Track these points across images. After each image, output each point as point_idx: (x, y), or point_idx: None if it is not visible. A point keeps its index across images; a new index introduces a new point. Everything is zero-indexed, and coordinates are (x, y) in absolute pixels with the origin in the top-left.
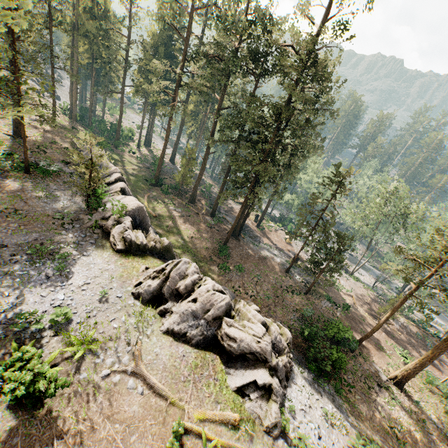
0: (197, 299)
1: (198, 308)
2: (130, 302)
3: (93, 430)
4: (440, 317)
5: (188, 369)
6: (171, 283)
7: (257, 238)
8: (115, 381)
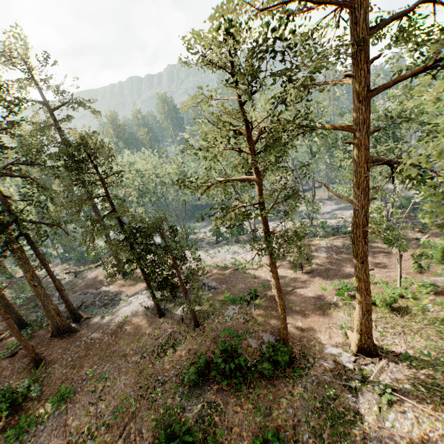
0: None
1: None
2: None
3: None
4: (351, 207)
5: None
6: None
7: (117, 297)
8: None
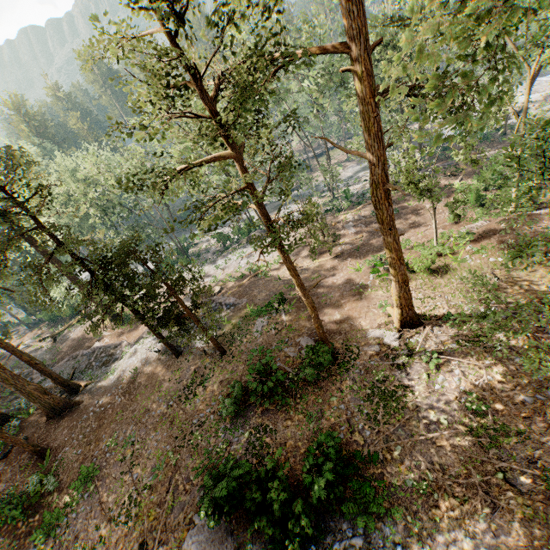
0: None
1: None
2: None
3: None
4: None
5: None
6: None
7: (117, 350)
8: None
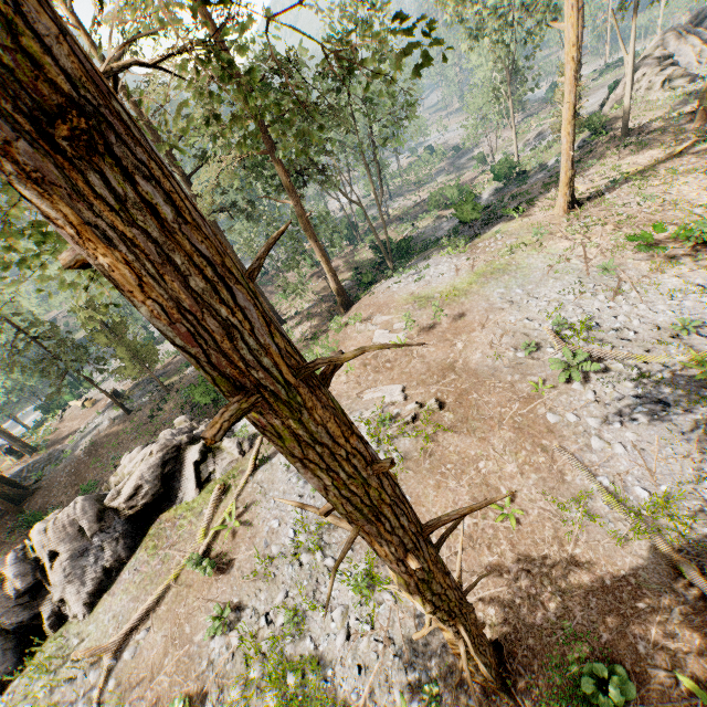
0: (52, 551)
1: (69, 548)
2: (3, 703)
3: (157, 702)
4: None
5: (154, 559)
6: (2, 610)
7: (54, 454)
8: (113, 686)
